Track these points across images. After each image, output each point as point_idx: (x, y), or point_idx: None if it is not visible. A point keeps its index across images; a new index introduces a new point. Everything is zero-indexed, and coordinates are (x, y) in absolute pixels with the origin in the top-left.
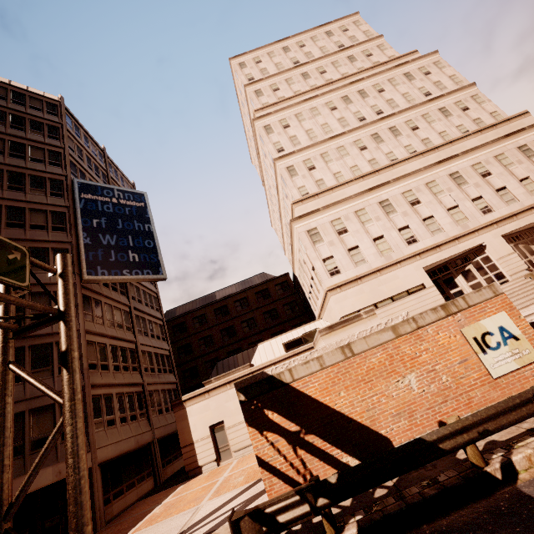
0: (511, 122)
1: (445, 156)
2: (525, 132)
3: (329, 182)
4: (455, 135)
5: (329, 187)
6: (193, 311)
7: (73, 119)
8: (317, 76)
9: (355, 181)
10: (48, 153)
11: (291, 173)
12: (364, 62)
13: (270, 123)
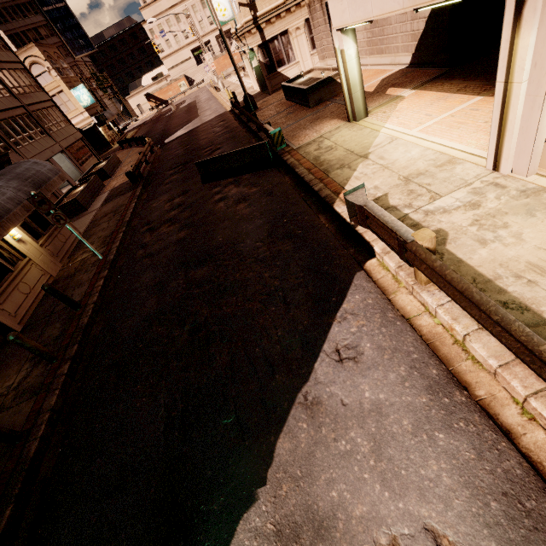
0: None
1: None
2: None
3: None
4: None
5: None
6: None
7: None
8: None
9: None
10: None
11: None
12: None
13: None
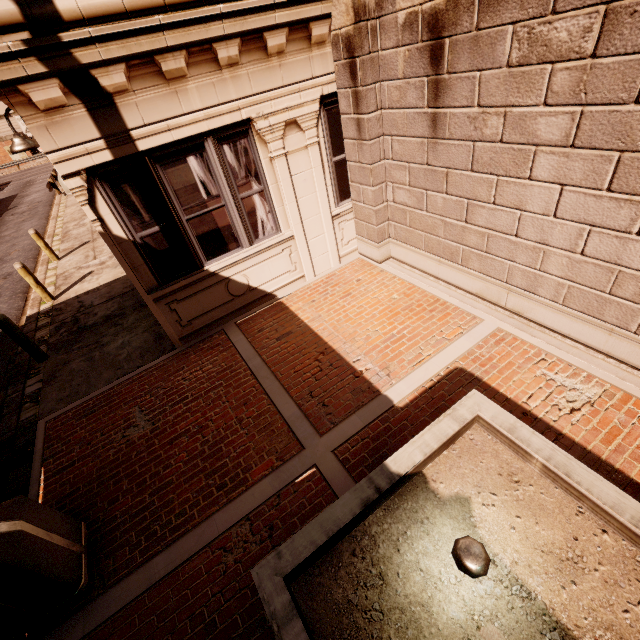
0: None
1: None
2: None
3: None
4: None
5: None
6: None
7: None
8: None
9: None
10: None
11: None
12: None
13: None
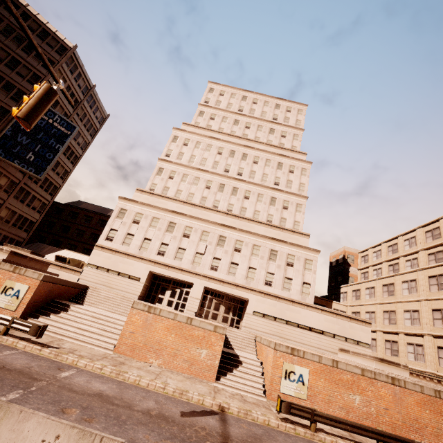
0: (294, 234)
1: (237, 224)
2: (285, 244)
3: (171, 192)
4: (262, 218)
5: (163, 195)
6: (88, 211)
7: (76, 61)
8: (242, 127)
9: (179, 202)
10: (33, 74)
11: (159, 172)
12: (275, 138)
13: (180, 136)
